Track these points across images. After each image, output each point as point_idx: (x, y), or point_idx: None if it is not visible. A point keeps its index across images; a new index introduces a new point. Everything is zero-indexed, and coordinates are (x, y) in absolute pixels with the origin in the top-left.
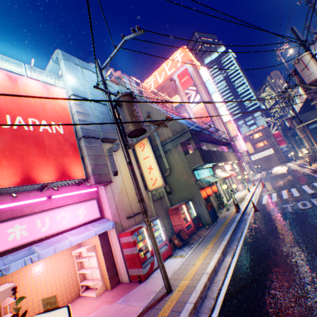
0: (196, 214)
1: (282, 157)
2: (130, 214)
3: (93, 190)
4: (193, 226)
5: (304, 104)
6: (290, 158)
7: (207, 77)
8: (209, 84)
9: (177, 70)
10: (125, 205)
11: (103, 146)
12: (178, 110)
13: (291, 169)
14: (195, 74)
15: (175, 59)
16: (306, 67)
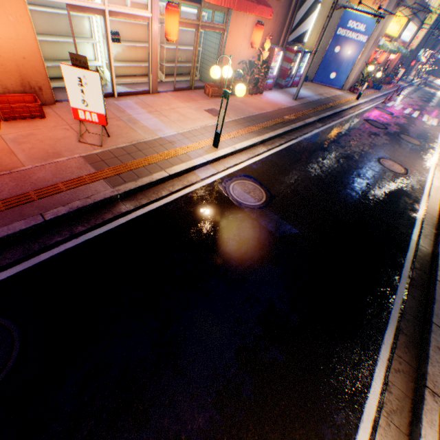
0: None
1: None
2: None
3: None
4: None
5: None
6: None
7: None
8: None
9: None
10: None
11: None
12: None
13: None
14: None
15: None
16: None
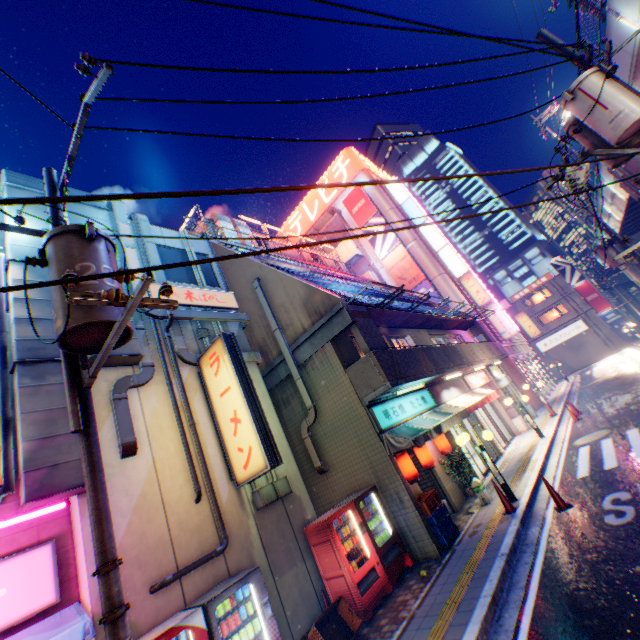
0: (393, 529)
1: (609, 336)
2: (165, 574)
3: (51, 512)
4: (385, 571)
5: (627, 213)
6: (629, 337)
7: (403, 195)
8: (411, 207)
9: (342, 192)
10: (150, 546)
11: (100, 377)
12: (354, 268)
13: (639, 362)
14: (378, 193)
15: (335, 172)
16: (598, 103)
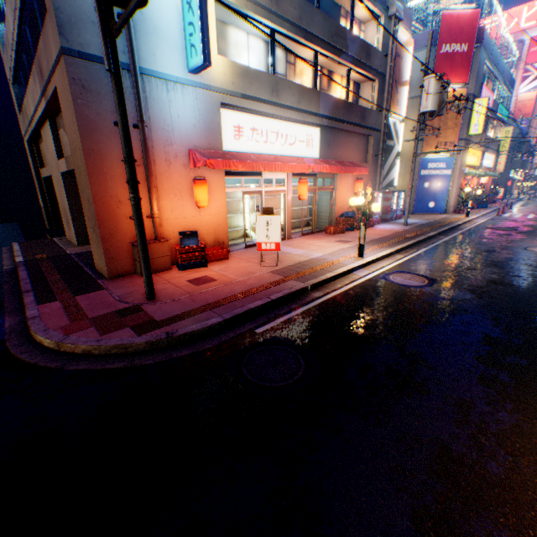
0: None
1: None
2: None
3: None
4: None
5: None
6: None
7: None
8: None
9: (536, 27)
10: None
11: None
12: None
13: None
14: None
15: None
16: None
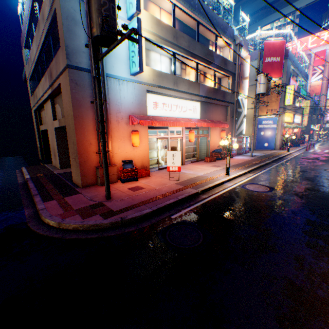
0: None
1: None
2: None
3: None
4: None
5: None
6: None
7: None
8: None
9: (317, 47)
10: None
11: None
12: None
13: None
14: (328, 57)
15: (321, 36)
16: None
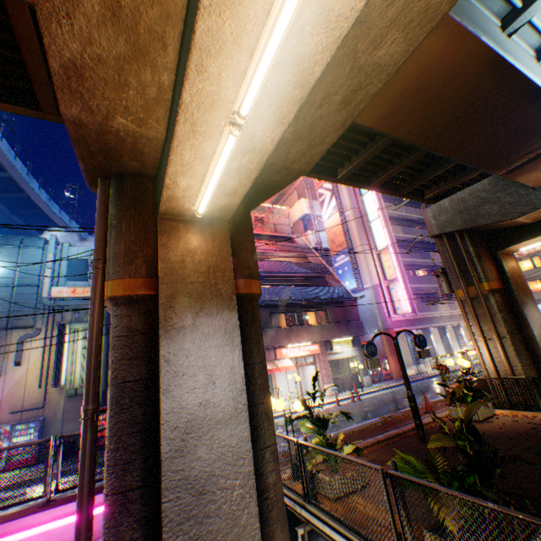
0: None
1: None
2: (18, 409)
3: None
4: None
5: None
6: None
7: None
8: None
9: None
10: (16, 398)
11: (18, 333)
12: (311, 222)
13: None
14: None
15: None
16: None
